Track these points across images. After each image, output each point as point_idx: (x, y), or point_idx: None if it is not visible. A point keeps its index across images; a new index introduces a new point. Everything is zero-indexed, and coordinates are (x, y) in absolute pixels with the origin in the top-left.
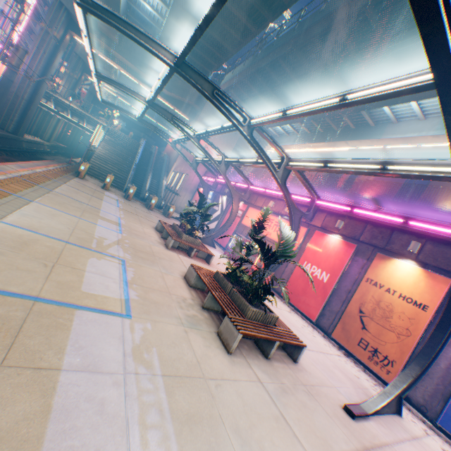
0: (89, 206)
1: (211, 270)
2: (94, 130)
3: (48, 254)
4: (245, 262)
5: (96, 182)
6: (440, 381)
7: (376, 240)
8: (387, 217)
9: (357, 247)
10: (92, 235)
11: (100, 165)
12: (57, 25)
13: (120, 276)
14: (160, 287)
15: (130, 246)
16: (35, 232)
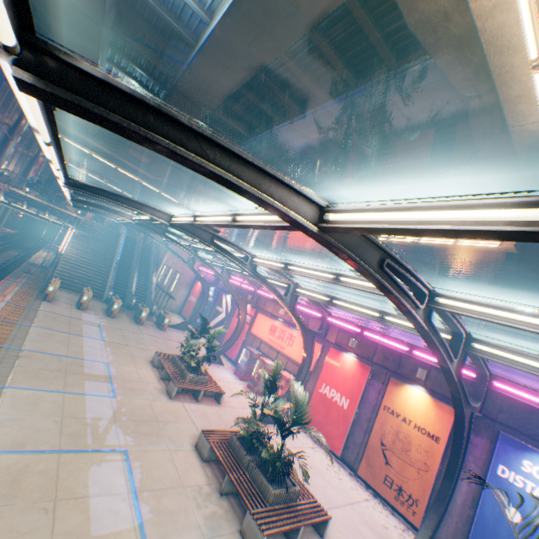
0: (70, 360)
1: (224, 429)
2: (59, 220)
3: (45, 487)
4: (262, 437)
5: (68, 297)
6: (458, 518)
7: (388, 362)
8: (394, 344)
9: (372, 369)
10: (84, 420)
11: (71, 271)
12: (10, 111)
13: (127, 485)
14: (172, 481)
15: (128, 417)
16: (22, 452)
